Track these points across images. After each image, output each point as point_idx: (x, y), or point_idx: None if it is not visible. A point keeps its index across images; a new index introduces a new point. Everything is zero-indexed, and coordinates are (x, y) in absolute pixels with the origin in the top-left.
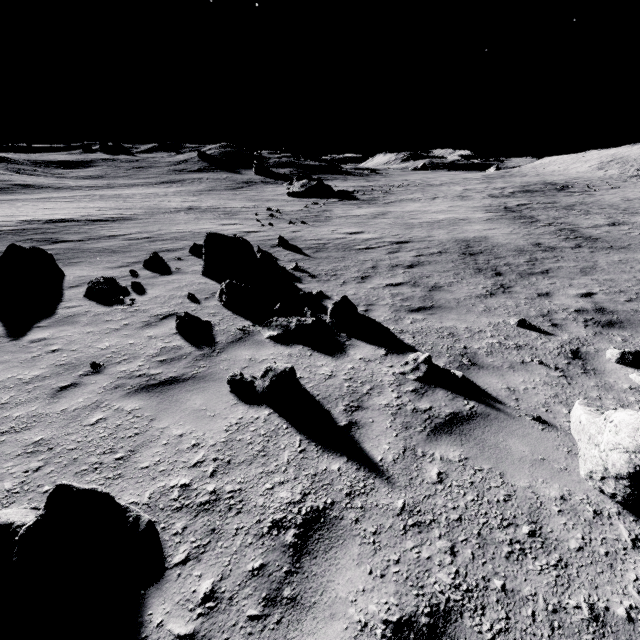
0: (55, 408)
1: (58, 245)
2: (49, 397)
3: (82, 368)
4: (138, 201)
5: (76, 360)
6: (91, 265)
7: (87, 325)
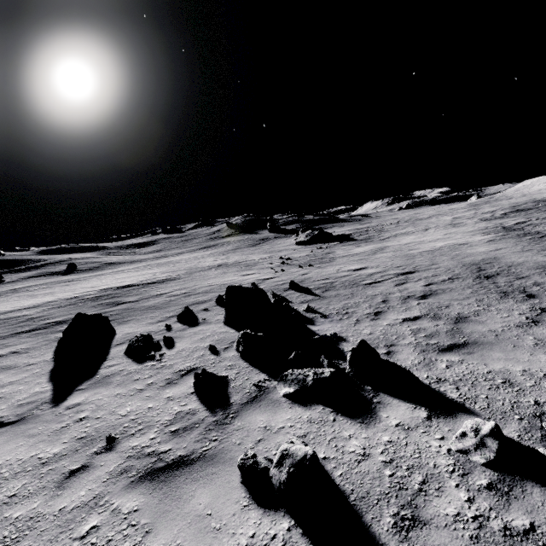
0: (55, 505)
1: (119, 306)
2: (55, 487)
3: (98, 443)
4: (182, 264)
5: (96, 431)
6: (138, 322)
7: (118, 386)
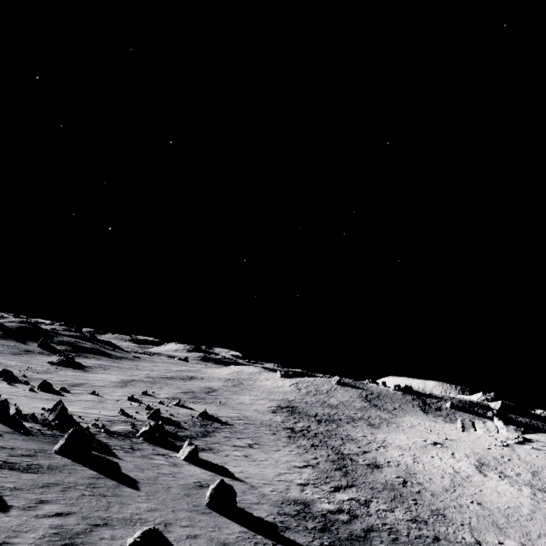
0: None
1: None
2: None
3: None
4: None
5: None
6: None
7: None
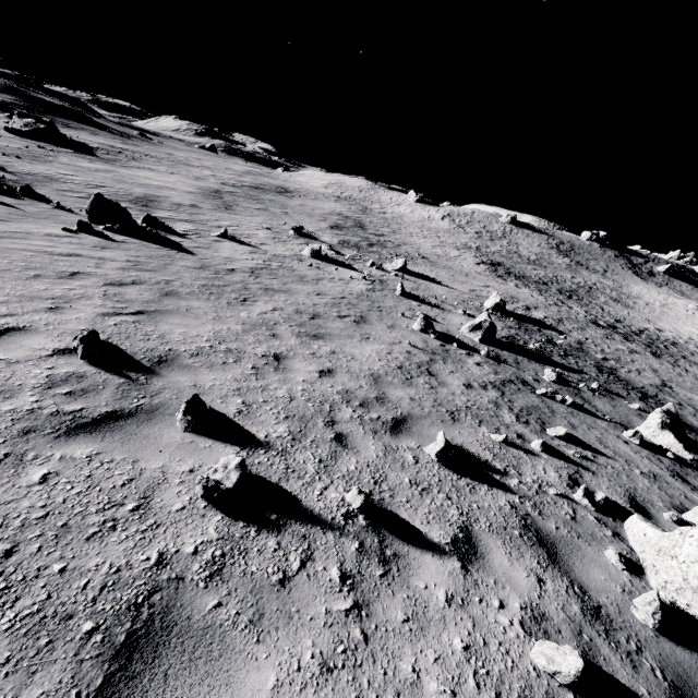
0: None
1: None
2: None
3: None
4: None
5: None
6: None
7: None
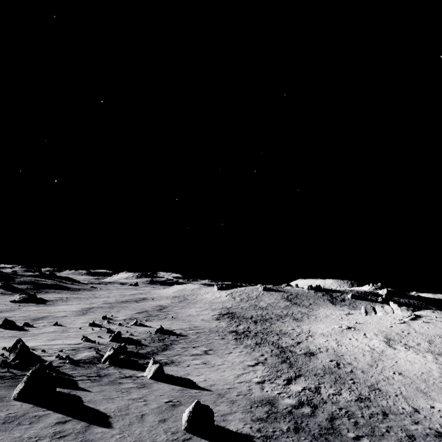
0: None
1: None
2: None
3: None
4: None
5: None
6: None
7: None
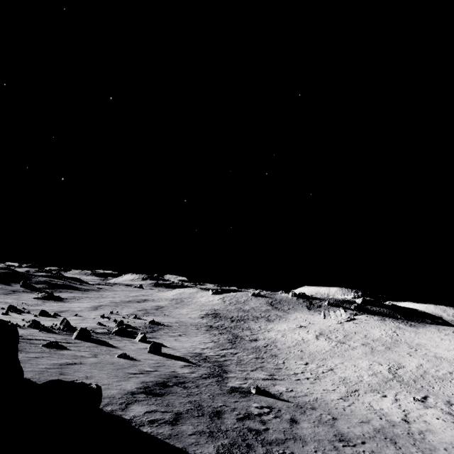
0: None
1: None
2: None
3: None
4: None
5: None
6: None
7: None
